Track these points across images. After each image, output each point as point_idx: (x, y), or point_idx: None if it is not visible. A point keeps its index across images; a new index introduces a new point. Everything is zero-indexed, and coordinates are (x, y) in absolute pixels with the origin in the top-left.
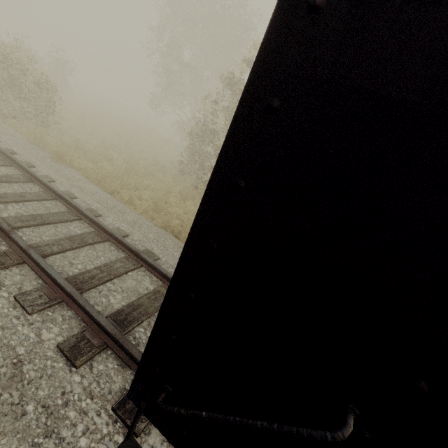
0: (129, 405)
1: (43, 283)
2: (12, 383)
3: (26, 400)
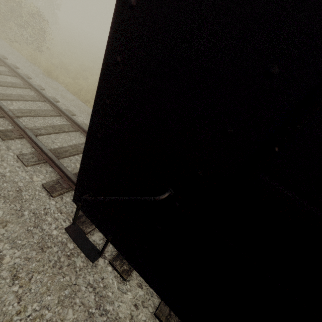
0: (82, 219)
1: (34, 151)
2: (16, 200)
3: (24, 209)
